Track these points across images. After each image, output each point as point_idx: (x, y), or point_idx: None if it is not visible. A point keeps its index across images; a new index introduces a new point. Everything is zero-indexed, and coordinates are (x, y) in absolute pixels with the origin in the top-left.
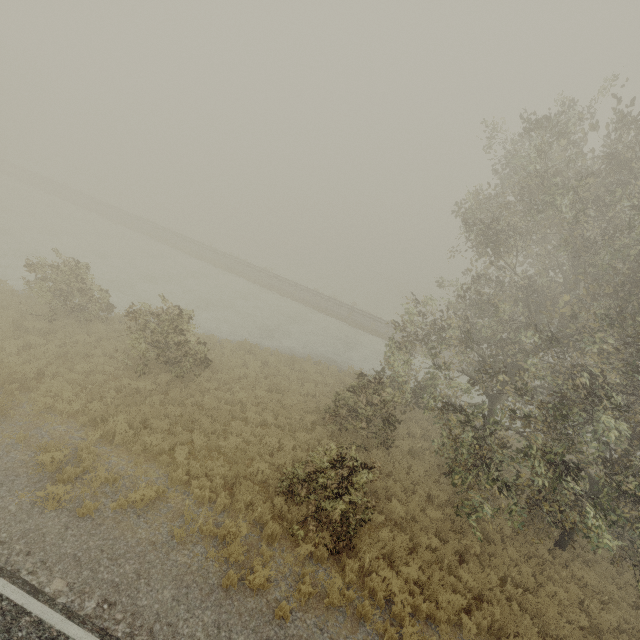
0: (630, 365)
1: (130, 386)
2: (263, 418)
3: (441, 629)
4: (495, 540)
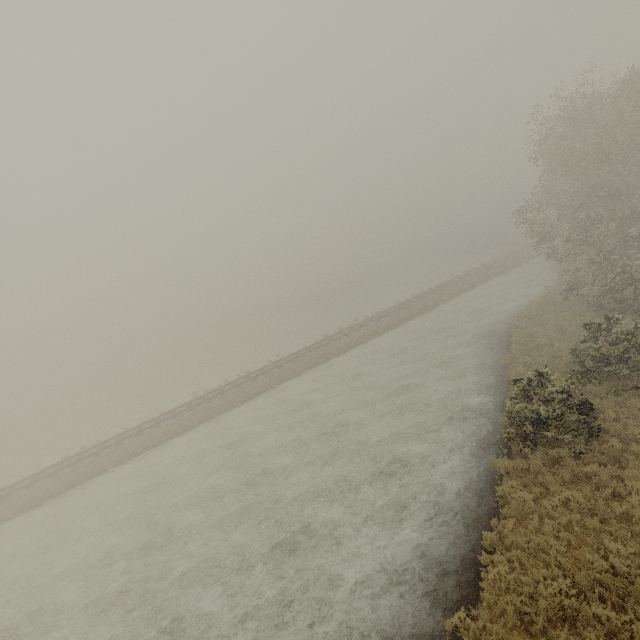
0: None
1: None
2: None
3: None
4: None
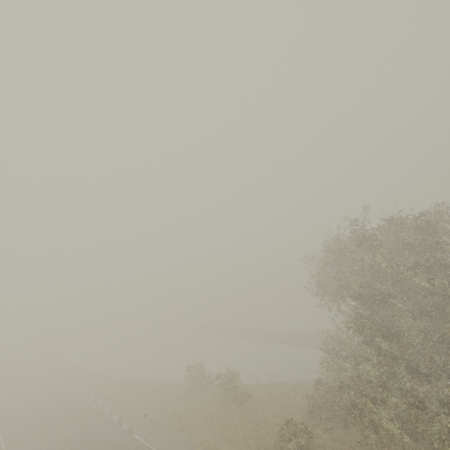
0: (363, 341)
1: (221, 414)
2: (277, 421)
3: None
4: None
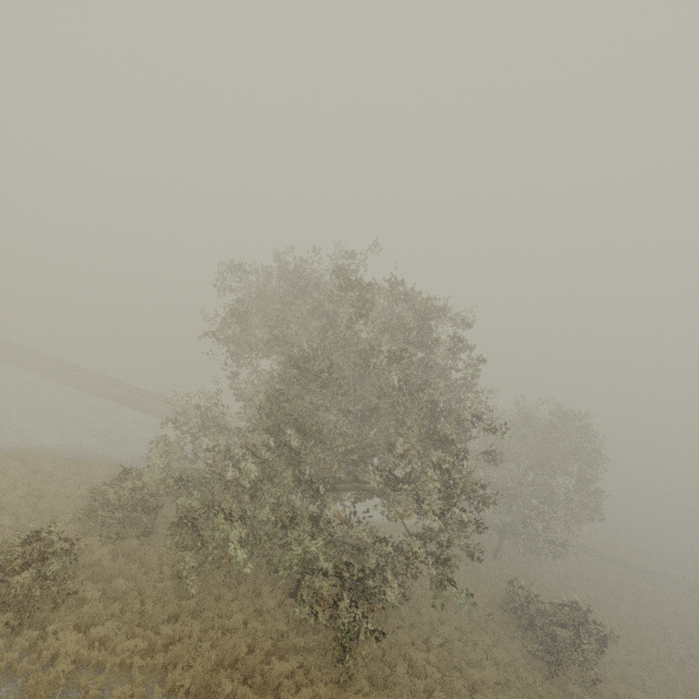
0: (266, 429)
1: None
2: None
3: (107, 671)
4: (225, 599)
